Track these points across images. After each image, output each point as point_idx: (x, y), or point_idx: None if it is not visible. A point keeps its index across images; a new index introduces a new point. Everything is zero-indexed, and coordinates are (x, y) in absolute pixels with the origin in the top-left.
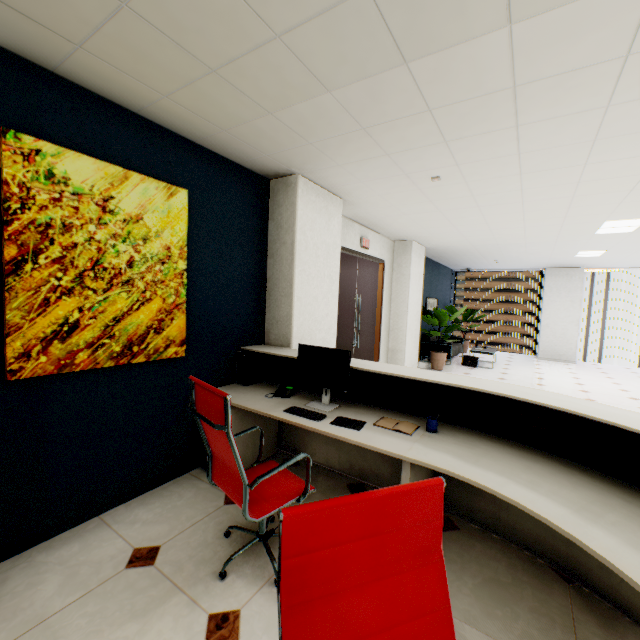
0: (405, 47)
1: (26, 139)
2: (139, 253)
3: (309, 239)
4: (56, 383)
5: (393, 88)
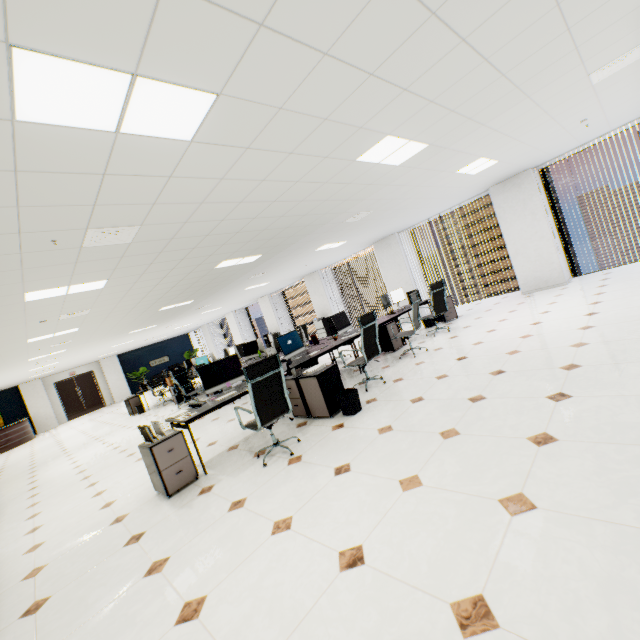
0: None
1: None
2: None
3: (29, 394)
4: None
5: None
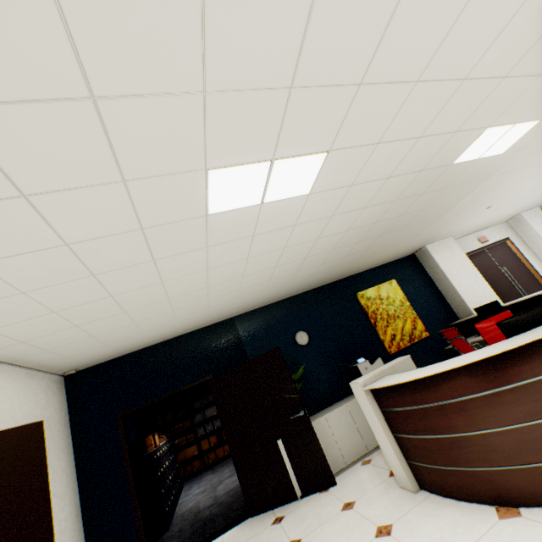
0: (439, 216)
1: (359, 293)
2: (394, 306)
3: (447, 265)
4: (399, 354)
5: (443, 219)
